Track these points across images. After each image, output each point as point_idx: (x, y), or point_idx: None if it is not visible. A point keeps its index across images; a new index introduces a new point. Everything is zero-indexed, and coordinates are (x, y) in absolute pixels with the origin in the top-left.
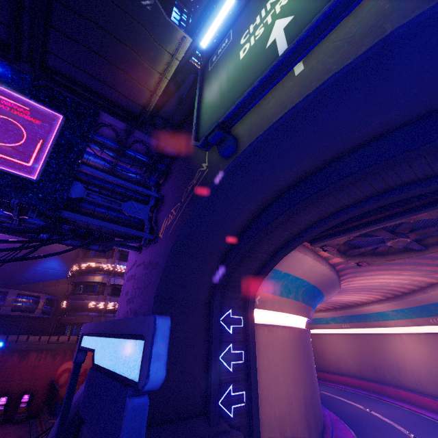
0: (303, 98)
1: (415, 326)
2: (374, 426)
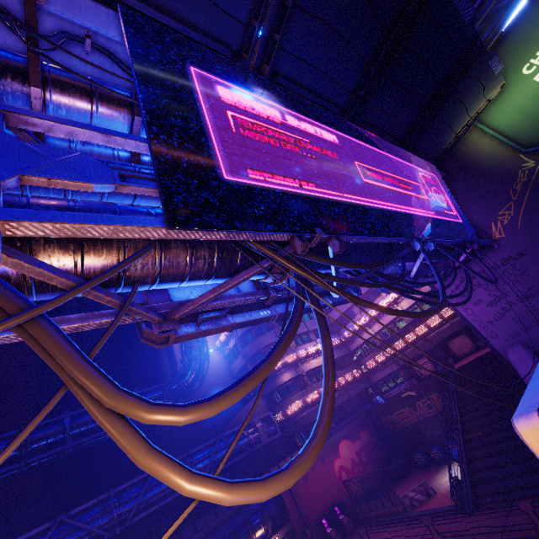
0: None
1: None
2: None
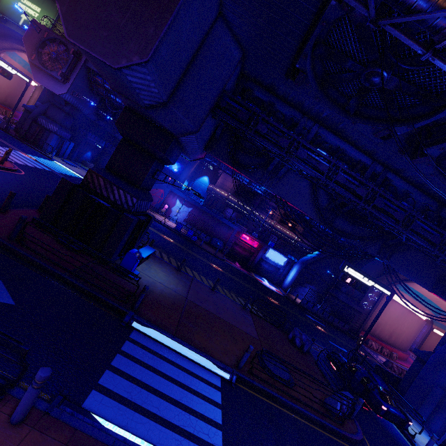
0: (20, 34)
1: None
2: None
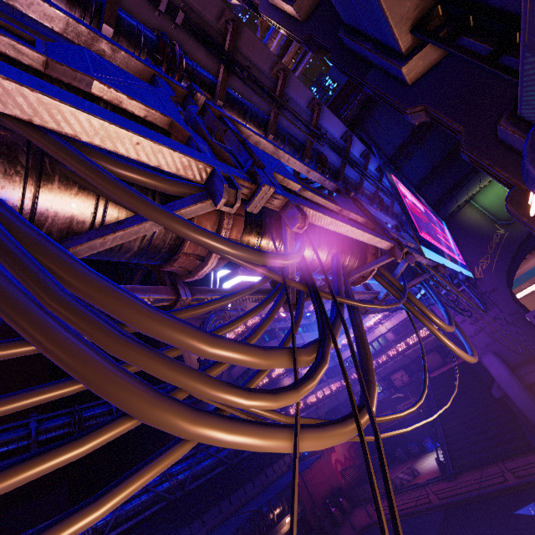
0: None
1: None
2: None
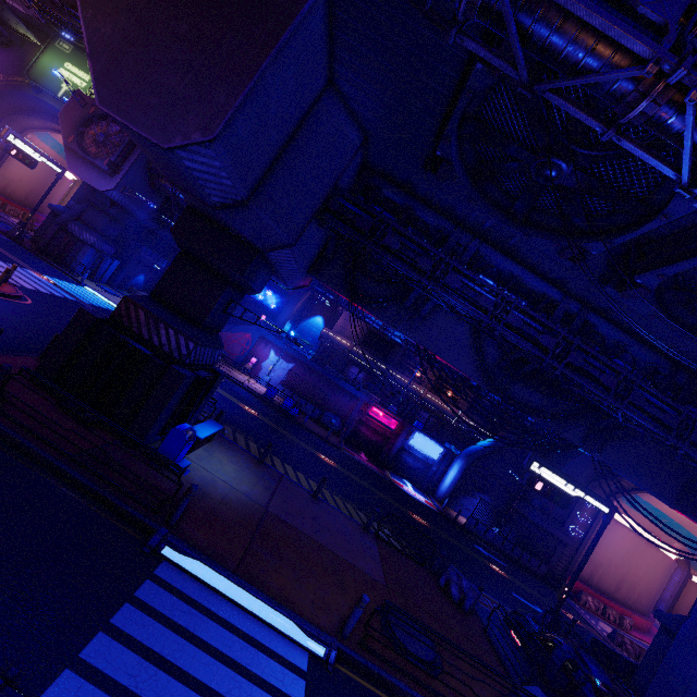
0: (58, 109)
1: None
2: None
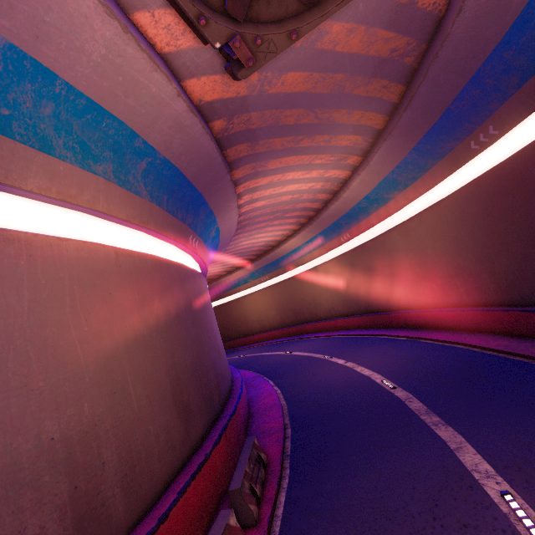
0: None
1: (328, 253)
2: (294, 366)
